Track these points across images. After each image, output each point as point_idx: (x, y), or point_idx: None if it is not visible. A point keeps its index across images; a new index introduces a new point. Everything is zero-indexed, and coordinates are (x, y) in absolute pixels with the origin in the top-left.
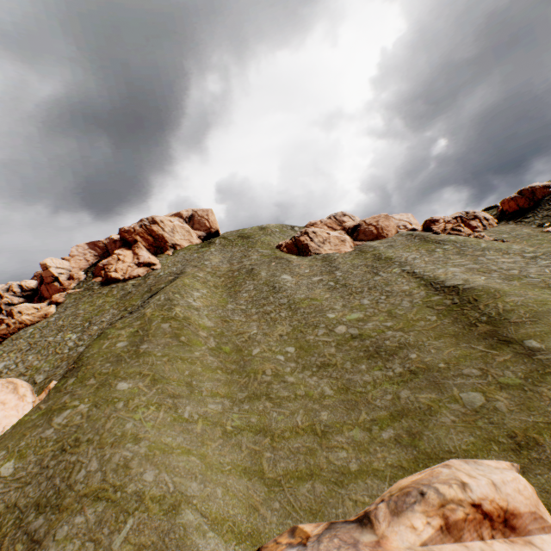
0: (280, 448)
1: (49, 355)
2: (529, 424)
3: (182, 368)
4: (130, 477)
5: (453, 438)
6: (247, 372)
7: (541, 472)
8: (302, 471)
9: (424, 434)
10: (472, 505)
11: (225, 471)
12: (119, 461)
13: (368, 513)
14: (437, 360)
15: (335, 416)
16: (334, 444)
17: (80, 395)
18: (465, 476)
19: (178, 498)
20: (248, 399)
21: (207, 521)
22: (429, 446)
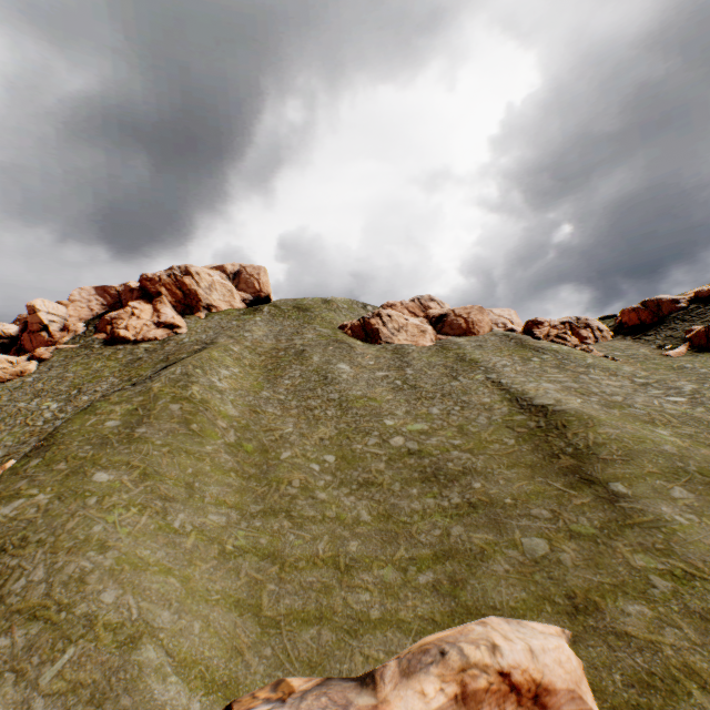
0: (288, 581)
1: (16, 425)
2: (594, 584)
3: (186, 463)
4: (83, 594)
5: (502, 592)
6: (269, 480)
7: (594, 643)
8: (310, 612)
9: (468, 582)
10: (499, 673)
11: (211, 601)
12: (73, 573)
13: (374, 671)
14: (504, 493)
15: (366, 548)
16: (357, 583)
17: (42, 482)
18: (500, 637)
19: (141, 629)
20: (262, 514)
21: (173, 661)
22: (471, 598)
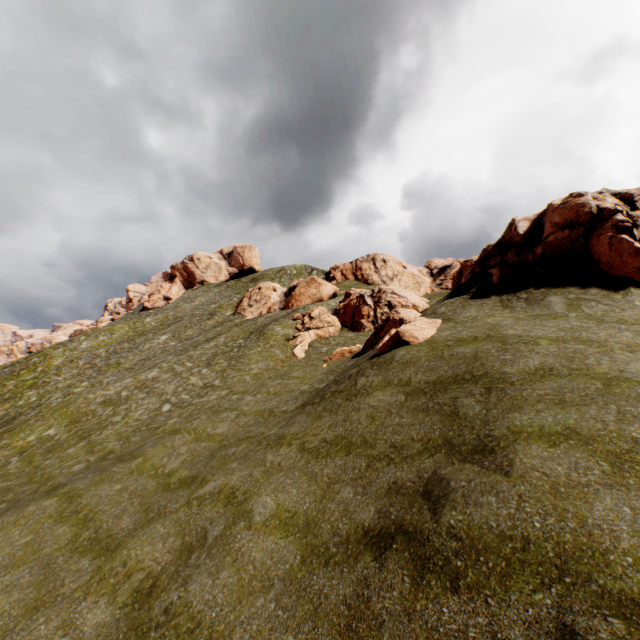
0: None
1: None
2: None
3: None
4: None
5: None
6: None
7: None
8: None
9: None
10: None
11: None
12: None
13: None
14: None
15: None
16: None
17: None
18: None
19: None
20: None
21: None
22: None
